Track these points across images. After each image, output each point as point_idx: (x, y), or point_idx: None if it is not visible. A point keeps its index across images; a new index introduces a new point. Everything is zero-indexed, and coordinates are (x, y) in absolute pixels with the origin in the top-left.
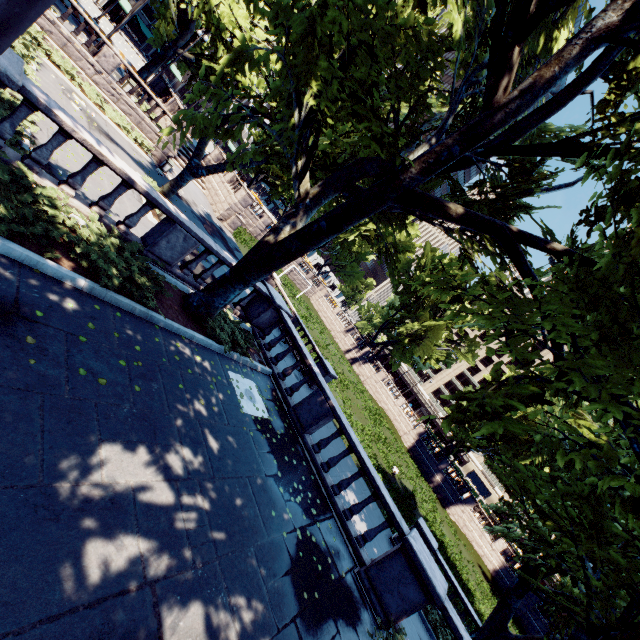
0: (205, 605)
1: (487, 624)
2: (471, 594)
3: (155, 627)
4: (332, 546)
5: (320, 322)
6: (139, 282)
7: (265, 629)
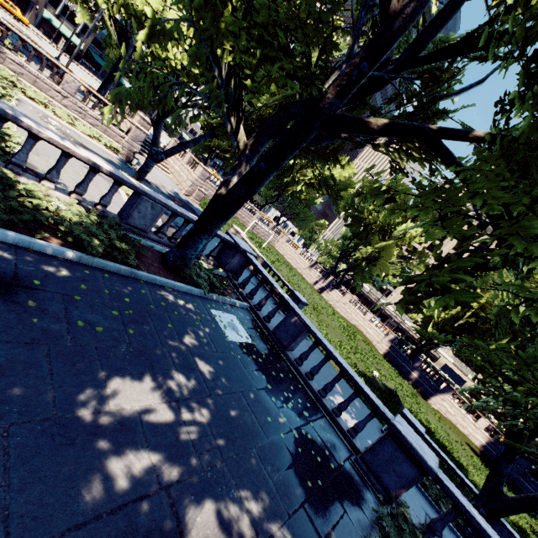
0: (218, 501)
1: (483, 491)
2: (464, 468)
3: (175, 524)
4: (327, 440)
5: (287, 263)
6: (119, 247)
7: (277, 516)
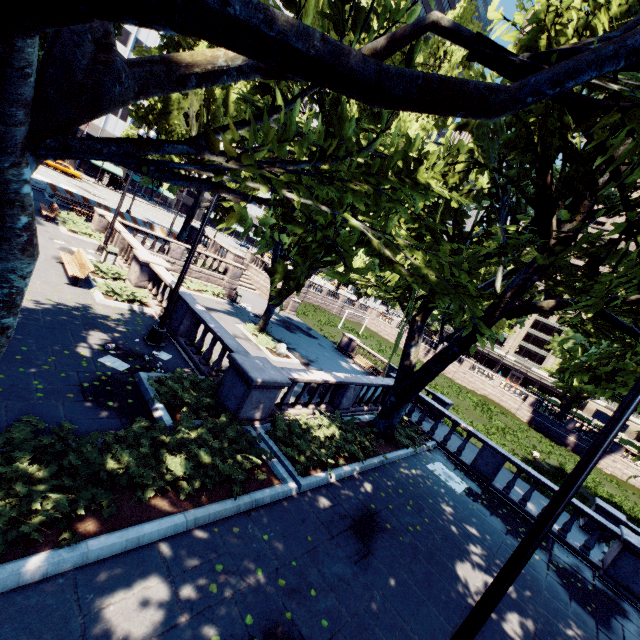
0: (559, 637)
1: None
2: None
3: None
4: (571, 564)
5: (387, 343)
6: (369, 445)
7: (591, 639)
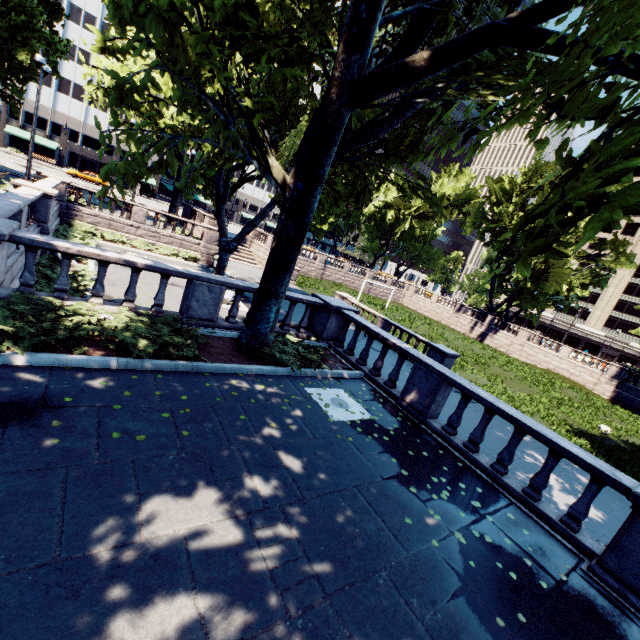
0: None
1: None
2: None
3: None
4: (525, 542)
5: (423, 318)
6: (170, 341)
7: None
